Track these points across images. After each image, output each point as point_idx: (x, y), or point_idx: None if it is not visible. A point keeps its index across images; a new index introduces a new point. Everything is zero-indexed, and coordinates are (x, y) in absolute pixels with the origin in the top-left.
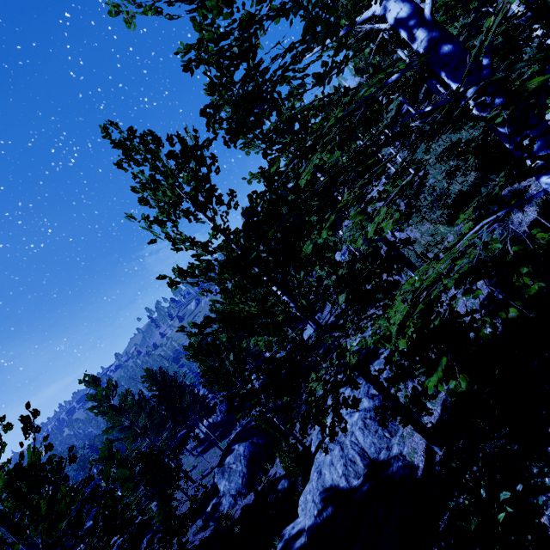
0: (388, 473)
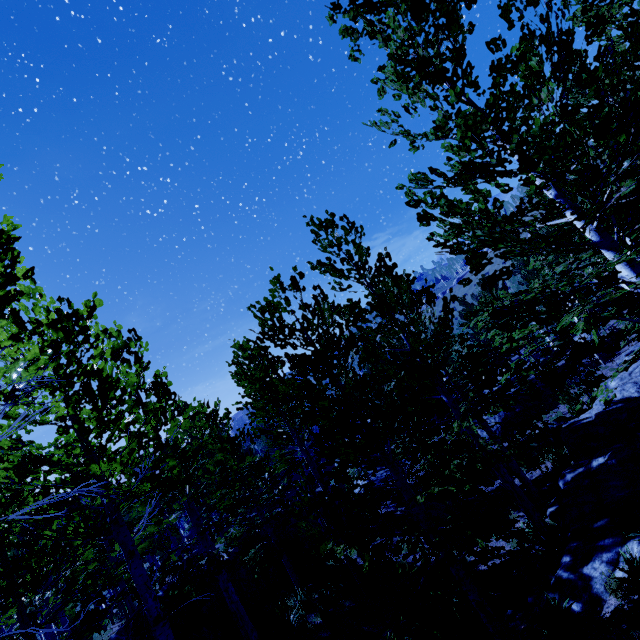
0: None
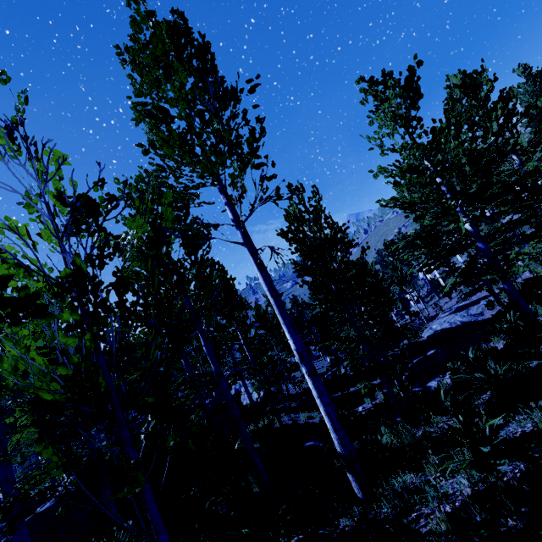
0: (474, 321)
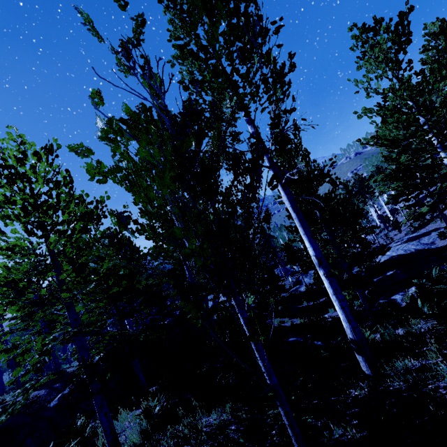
0: (428, 248)
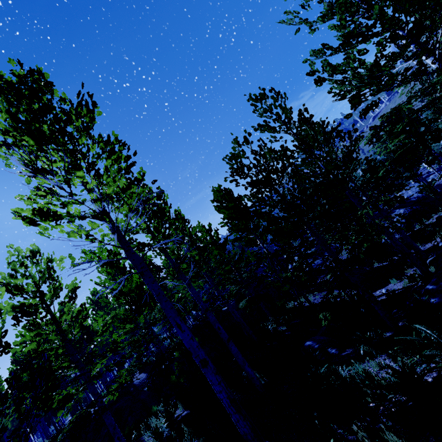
0: None
